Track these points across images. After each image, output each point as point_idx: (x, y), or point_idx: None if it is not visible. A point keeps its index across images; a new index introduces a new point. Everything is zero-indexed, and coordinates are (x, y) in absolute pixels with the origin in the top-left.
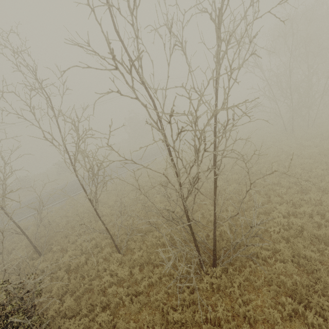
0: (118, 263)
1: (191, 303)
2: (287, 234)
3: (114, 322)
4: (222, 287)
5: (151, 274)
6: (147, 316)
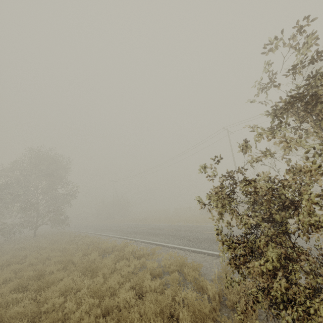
0: None
1: None
2: None
3: None
4: None
5: None
6: None
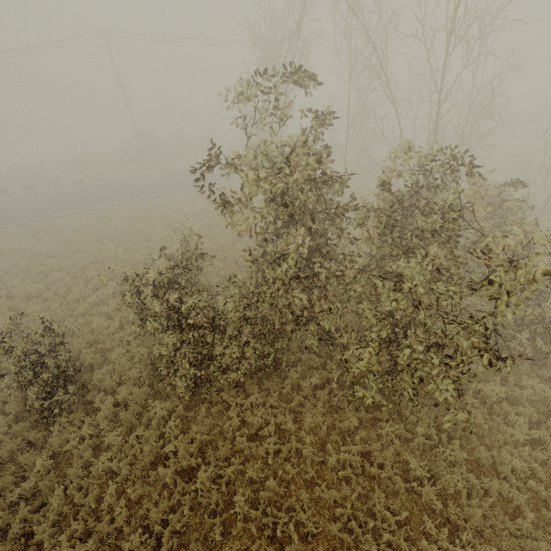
0: None
1: None
2: None
3: None
4: None
5: None
6: None
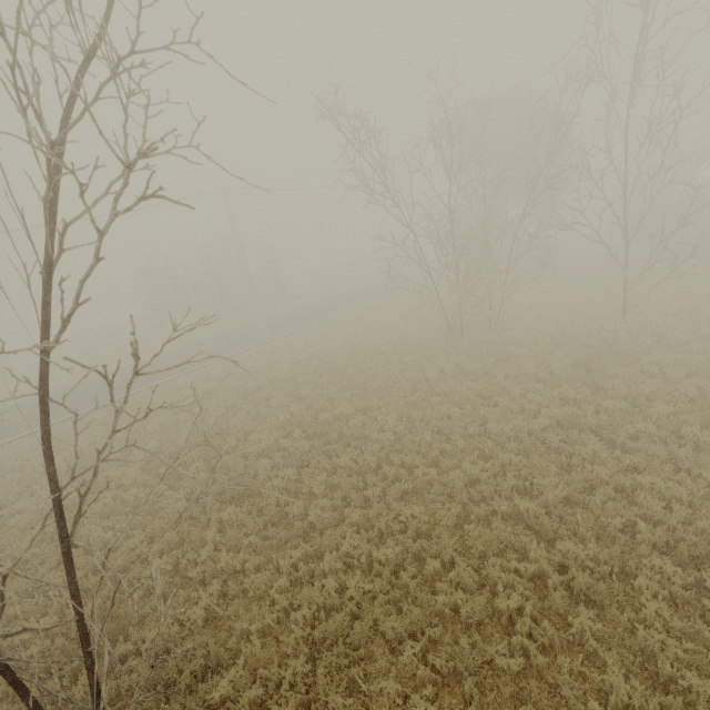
0: None
1: None
2: (323, 628)
3: None
4: None
5: None
6: None
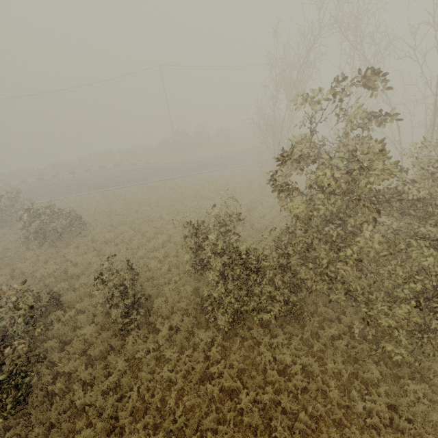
0: None
1: None
2: None
3: None
4: None
5: None
6: None
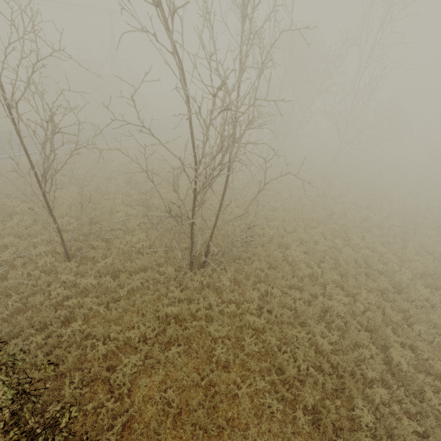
0: (73, 273)
1: (182, 300)
2: (262, 241)
3: (87, 332)
4: (212, 282)
5: (130, 280)
6: (134, 317)
